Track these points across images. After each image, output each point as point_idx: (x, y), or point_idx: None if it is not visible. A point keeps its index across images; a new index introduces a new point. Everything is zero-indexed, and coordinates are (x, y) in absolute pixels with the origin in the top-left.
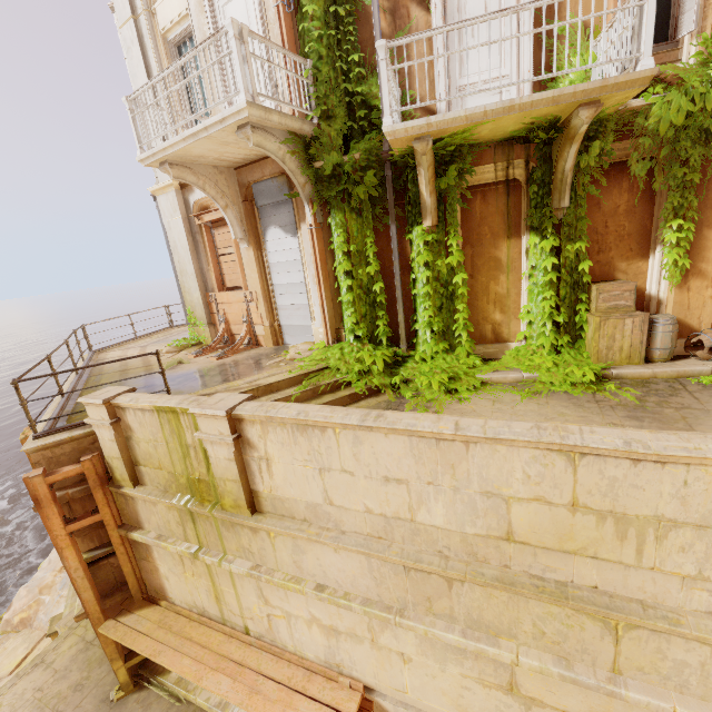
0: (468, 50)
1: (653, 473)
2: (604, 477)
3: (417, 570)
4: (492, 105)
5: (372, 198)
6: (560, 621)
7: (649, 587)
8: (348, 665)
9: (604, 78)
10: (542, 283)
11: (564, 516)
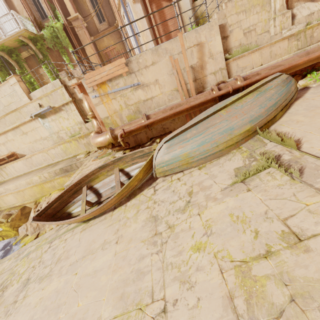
0: (6, 27)
1: (6, 86)
2: (3, 90)
3: (1, 119)
4: (0, 40)
5: (3, 66)
6: (16, 115)
7: (19, 104)
8: (11, 150)
9: (16, 31)
10: (49, 76)
11: (6, 98)
